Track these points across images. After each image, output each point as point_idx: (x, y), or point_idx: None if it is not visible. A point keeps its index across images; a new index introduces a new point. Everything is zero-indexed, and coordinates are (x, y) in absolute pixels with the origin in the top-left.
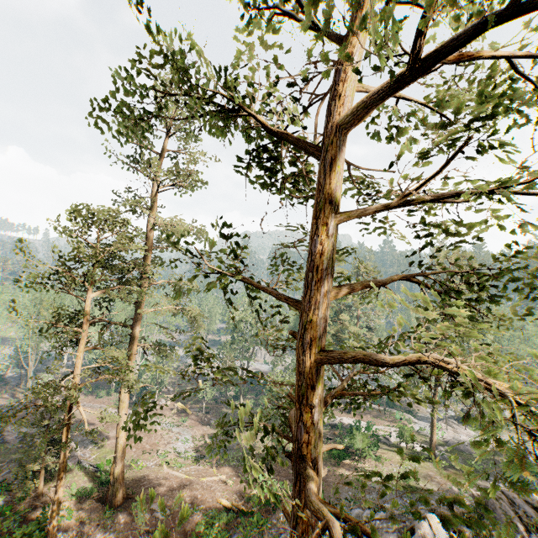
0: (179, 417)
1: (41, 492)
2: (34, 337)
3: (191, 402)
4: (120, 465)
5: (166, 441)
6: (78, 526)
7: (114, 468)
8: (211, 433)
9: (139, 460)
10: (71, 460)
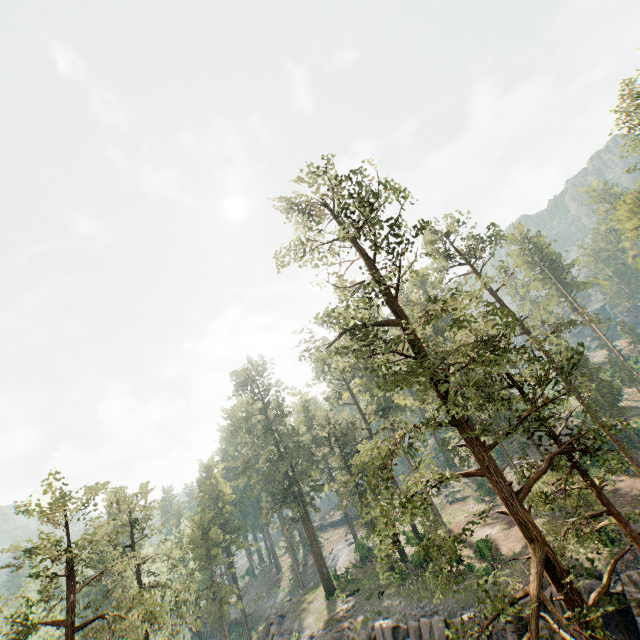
0: None
1: None
2: None
3: None
4: None
5: None
6: None
7: None
8: None
9: None
10: None
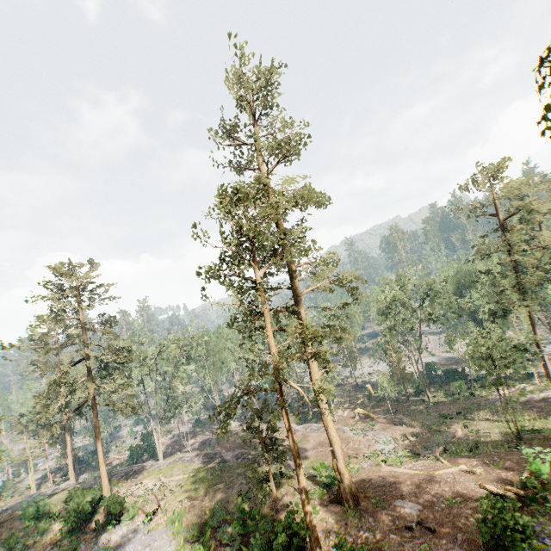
0: (365, 423)
1: (276, 496)
2: (211, 375)
3: (369, 407)
4: (341, 459)
5: (367, 445)
6: (327, 526)
7: (336, 463)
8: (411, 431)
9: (350, 463)
10: (286, 468)
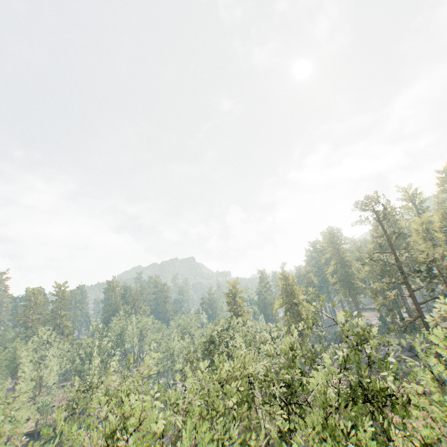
0: None
1: None
2: None
3: None
4: None
5: None
6: None
7: None
8: None
9: None
10: None
